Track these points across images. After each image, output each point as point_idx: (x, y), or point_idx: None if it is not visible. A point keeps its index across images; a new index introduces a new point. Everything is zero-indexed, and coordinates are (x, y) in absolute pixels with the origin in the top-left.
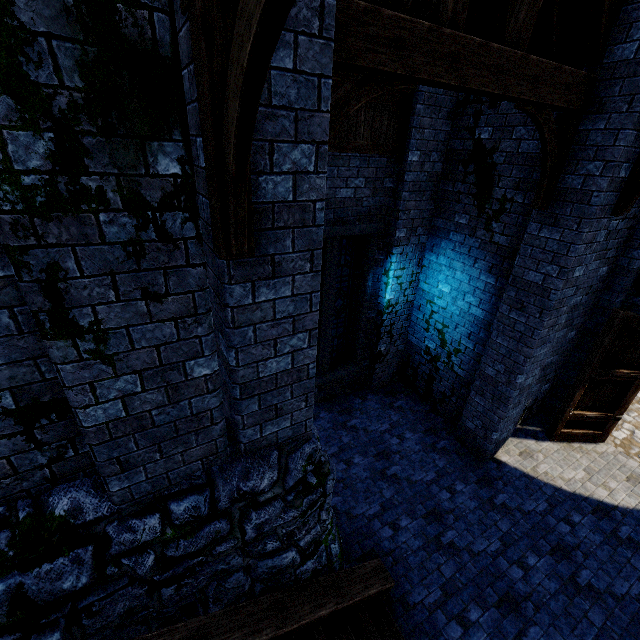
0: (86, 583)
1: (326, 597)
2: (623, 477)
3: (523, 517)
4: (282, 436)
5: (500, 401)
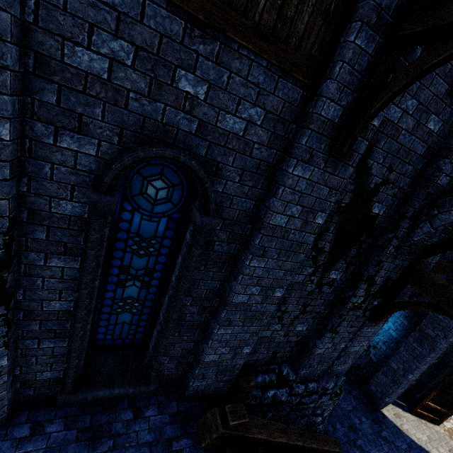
0: (285, 400)
1: (325, 443)
2: (447, 448)
3: (395, 447)
4: (338, 371)
5: (395, 382)
